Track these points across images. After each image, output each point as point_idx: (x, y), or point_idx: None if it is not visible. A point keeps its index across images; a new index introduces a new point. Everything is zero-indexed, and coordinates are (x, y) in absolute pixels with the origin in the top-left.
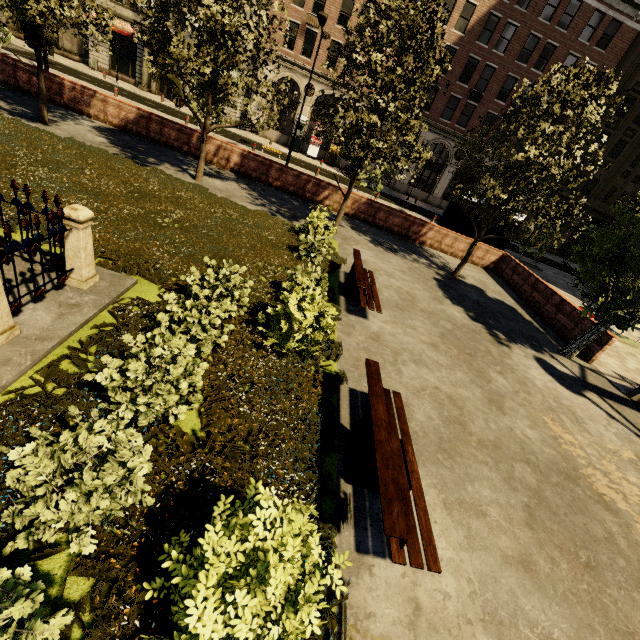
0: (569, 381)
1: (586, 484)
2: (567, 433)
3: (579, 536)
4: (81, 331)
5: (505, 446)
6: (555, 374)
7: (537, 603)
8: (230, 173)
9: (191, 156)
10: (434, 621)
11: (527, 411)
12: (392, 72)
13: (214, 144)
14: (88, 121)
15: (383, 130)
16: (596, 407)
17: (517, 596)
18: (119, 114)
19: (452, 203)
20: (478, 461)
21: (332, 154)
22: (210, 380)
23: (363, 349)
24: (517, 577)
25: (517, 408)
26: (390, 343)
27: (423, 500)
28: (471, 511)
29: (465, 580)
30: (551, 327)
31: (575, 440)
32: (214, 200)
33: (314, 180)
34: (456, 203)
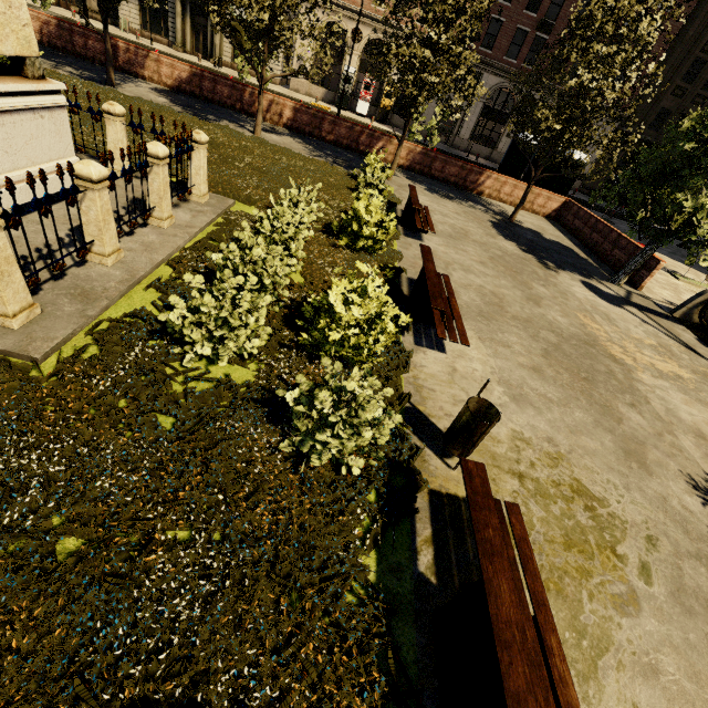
0: (611, 298)
1: (601, 349)
2: (595, 324)
3: (584, 367)
4: (209, 227)
5: (535, 322)
6: (598, 293)
7: (539, 384)
8: (283, 129)
9: (244, 114)
10: (465, 376)
11: (562, 308)
12: (443, 2)
13: (266, 99)
14: (145, 83)
15: (435, 64)
16: (632, 315)
17: (525, 379)
18: (172, 74)
19: (511, 147)
20: (510, 325)
21: (384, 110)
22: (305, 259)
23: (419, 258)
24: (528, 373)
25: (553, 306)
26: (443, 258)
27: (461, 320)
28: (499, 344)
29: (489, 367)
30: (607, 264)
31: (601, 328)
32: (276, 150)
33: (367, 131)
34: (515, 147)
